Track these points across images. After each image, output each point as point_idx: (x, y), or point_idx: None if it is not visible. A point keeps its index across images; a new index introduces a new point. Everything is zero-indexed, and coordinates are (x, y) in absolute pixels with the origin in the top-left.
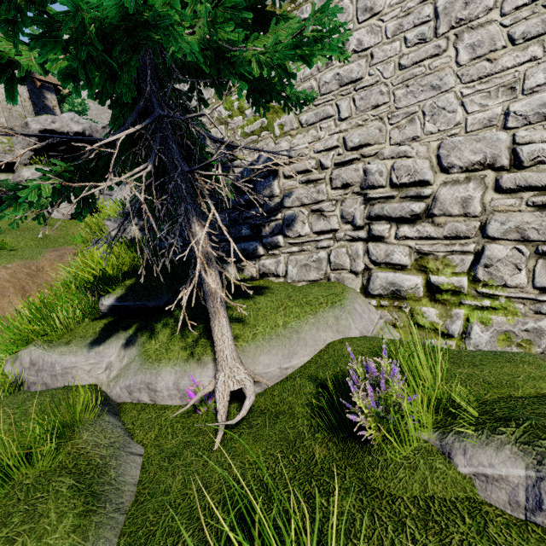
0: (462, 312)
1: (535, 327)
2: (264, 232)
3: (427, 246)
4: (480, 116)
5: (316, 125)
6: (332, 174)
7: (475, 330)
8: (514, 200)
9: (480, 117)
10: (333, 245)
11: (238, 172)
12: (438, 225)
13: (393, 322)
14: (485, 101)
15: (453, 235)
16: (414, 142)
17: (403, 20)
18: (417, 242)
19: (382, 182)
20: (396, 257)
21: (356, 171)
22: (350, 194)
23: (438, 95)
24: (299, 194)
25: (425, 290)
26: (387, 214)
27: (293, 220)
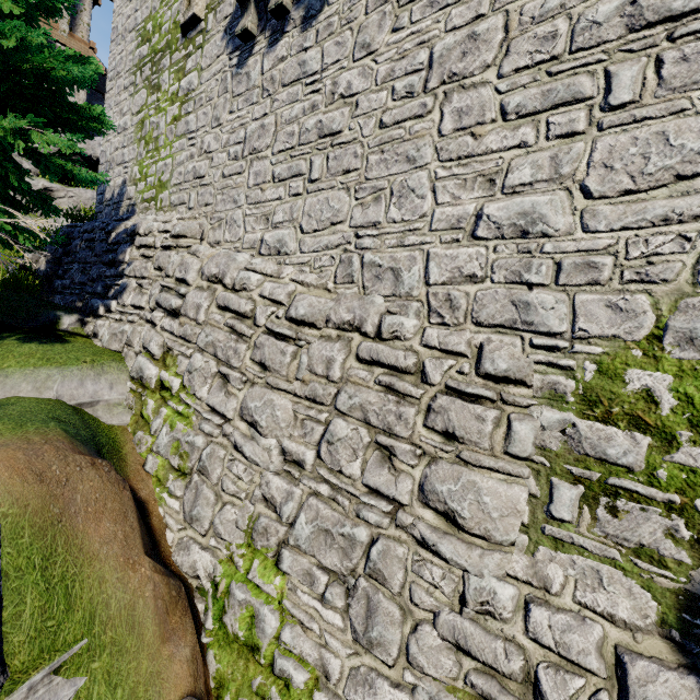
0: (164, 412)
1: (192, 440)
2: (110, 294)
3: (172, 341)
4: (251, 237)
5: (178, 208)
6: (156, 255)
7: (163, 431)
8: (220, 317)
9: (251, 238)
10: (137, 321)
11: (119, 232)
12: (181, 324)
13: (131, 407)
14: (255, 225)
15: (184, 336)
16: (218, 246)
17: (231, 136)
18: (168, 336)
19: (170, 273)
20: (152, 344)
21: (170, 257)
22: (161, 278)
23: (236, 209)
24: (135, 266)
25: (159, 383)
26: (161, 303)
27: (125, 289)
